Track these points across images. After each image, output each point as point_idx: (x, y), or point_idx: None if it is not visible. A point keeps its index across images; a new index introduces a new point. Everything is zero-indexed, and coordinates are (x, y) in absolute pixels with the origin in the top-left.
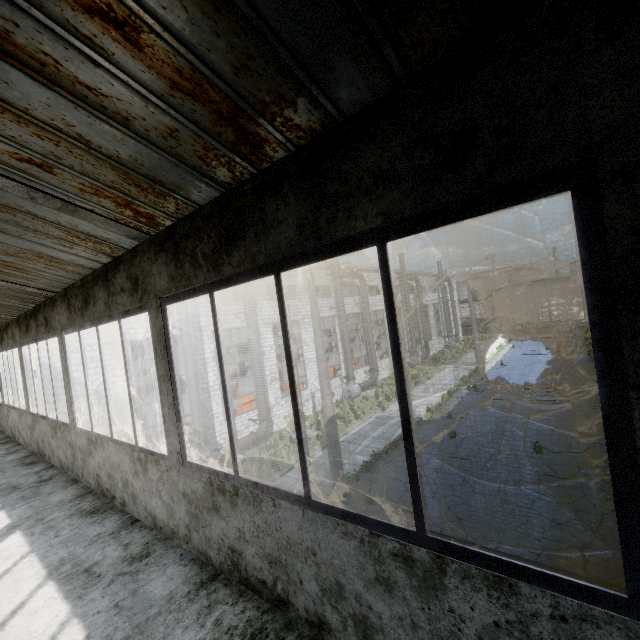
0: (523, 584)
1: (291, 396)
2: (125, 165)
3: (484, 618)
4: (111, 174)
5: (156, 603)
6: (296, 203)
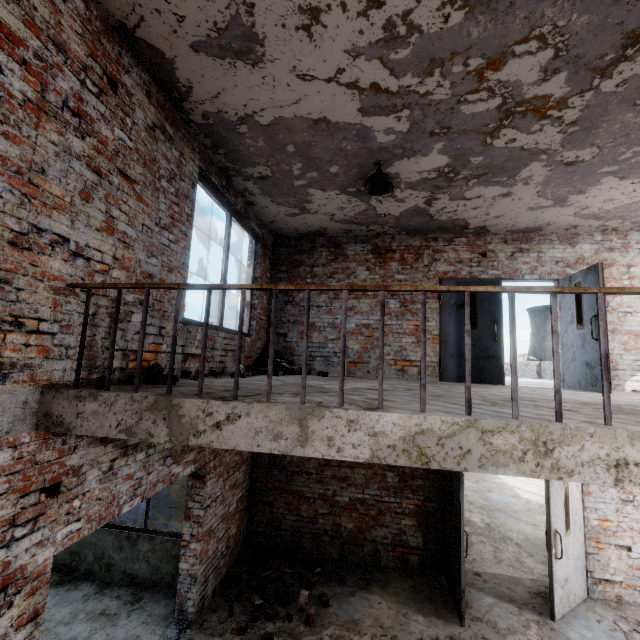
0: None
1: None
2: None
3: None
4: None
5: None
6: None
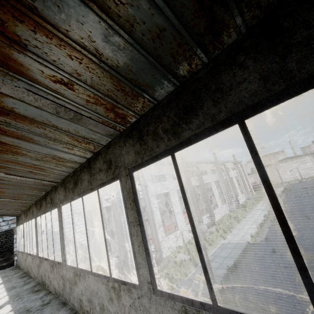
0: None
1: (279, 223)
2: (119, 73)
3: None
4: (108, 83)
5: None
6: (255, 63)
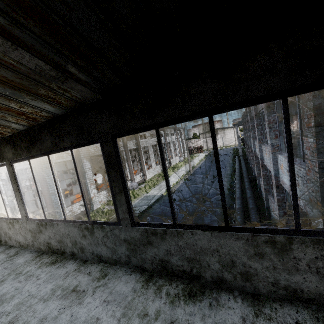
0: (105, 226)
1: (57, 191)
2: None
3: (101, 236)
4: None
5: (20, 264)
6: (50, 135)
